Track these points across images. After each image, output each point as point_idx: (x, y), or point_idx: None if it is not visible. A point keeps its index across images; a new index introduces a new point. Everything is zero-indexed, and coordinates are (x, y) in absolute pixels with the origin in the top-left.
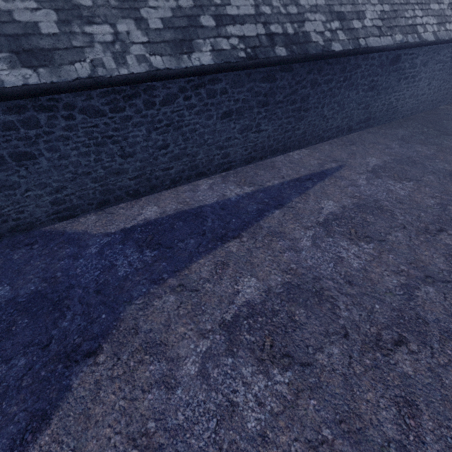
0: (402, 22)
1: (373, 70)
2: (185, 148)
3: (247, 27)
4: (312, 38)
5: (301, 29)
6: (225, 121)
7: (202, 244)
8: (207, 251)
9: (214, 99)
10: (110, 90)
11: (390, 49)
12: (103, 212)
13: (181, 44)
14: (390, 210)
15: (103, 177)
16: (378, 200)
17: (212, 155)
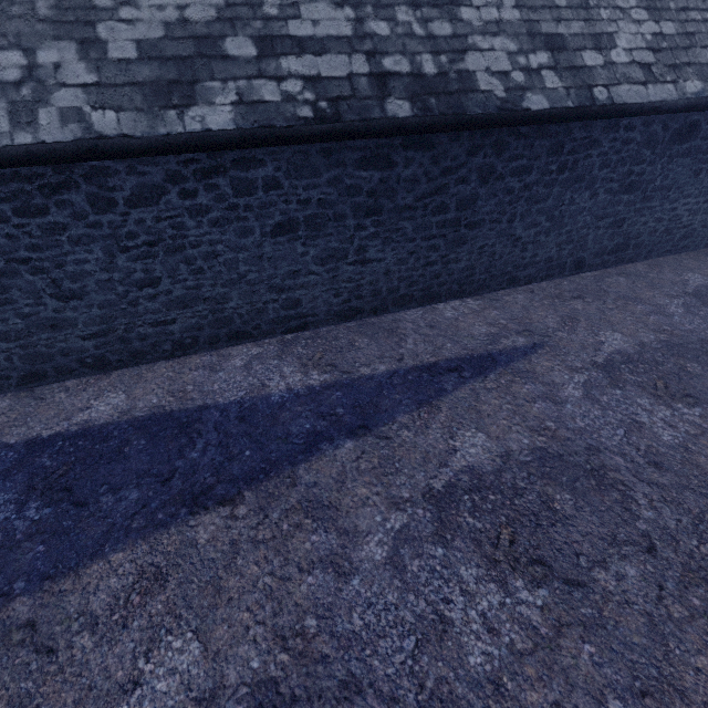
0: (706, 56)
1: (632, 151)
2: (197, 287)
3: (329, 59)
4: (479, 84)
5: (457, 65)
6: (283, 239)
7: (147, 508)
8: (146, 531)
9: (251, 197)
10: (9, 174)
11: (672, 110)
12: (28, 395)
13: (169, 89)
14: (622, 485)
15: (23, 332)
16: (600, 448)
17: (260, 301)
